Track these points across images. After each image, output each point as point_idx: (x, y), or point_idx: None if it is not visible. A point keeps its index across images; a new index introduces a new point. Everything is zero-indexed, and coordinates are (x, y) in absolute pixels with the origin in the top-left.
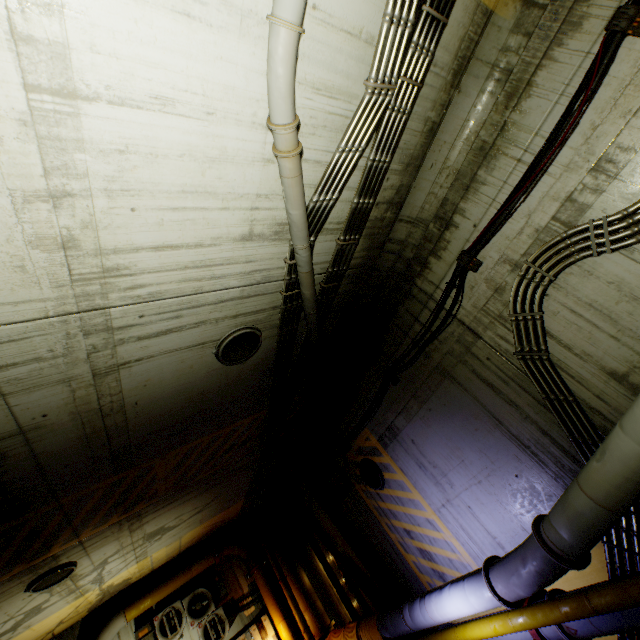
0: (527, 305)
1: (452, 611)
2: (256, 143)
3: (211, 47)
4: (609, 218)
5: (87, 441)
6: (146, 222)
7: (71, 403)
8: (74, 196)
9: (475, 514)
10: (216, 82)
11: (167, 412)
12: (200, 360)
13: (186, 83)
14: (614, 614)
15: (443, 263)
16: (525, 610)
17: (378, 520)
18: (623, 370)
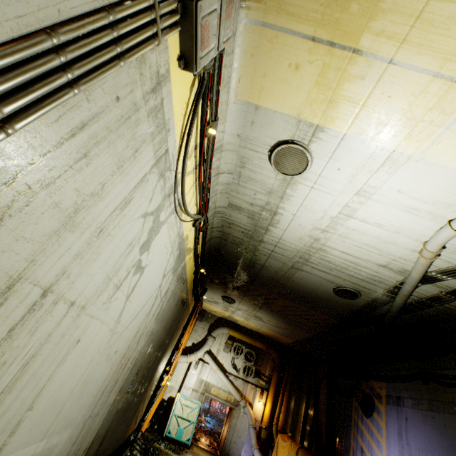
0: None
1: None
2: (413, 244)
3: (412, 219)
4: None
5: (272, 278)
6: (344, 245)
7: (279, 268)
8: (329, 232)
9: None
10: (407, 226)
11: (299, 290)
12: (326, 285)
13: (393, 223)
14: None
15: None
16: None
17: (350, 426)
18: None
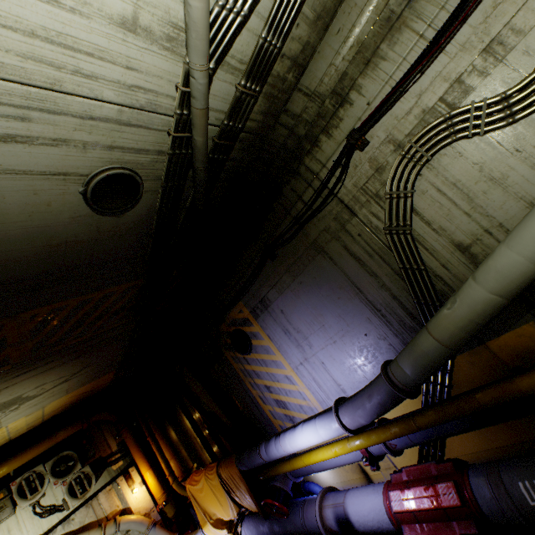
0: (403, 183)
1: (303, 443)
2: None
3: None
4: (489, 100)
5: None
6: None
7: None
8: None
9: (327, 368)
10: None
11: (16, 260)
12: (61, 198)
13: None
14: (427, 430)
15: (333, 142)
16: (362, 435)
17: (243, 380)
18: (468, 242)
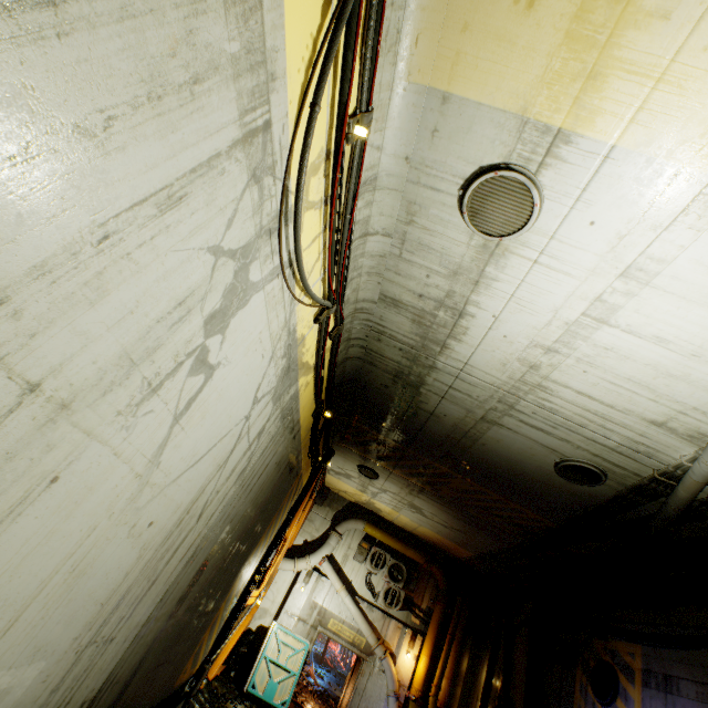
0: None
1: None
2: None
3: None
4: None
5: (445, 438)
6: (586, 379)
7: (459, 419)
8: (558, 353)
9: None
10: None
11: (492, 462)
12: (542, 456)
13: (689, 338)
14: None
15: None
16: None
17: None
18: None
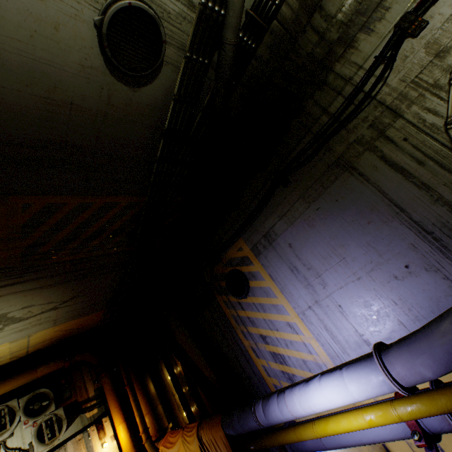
0: None
1: (320, 403)
2: None
3: None
4: None
5: None
6: None
7: None
8: None
9: (345, 313)
10: None
11: (10, 108)
12: (72, 24)
13: None
14: None
15: (374, 37)
16: (419, 397)
17: (234, 329)
18: None
